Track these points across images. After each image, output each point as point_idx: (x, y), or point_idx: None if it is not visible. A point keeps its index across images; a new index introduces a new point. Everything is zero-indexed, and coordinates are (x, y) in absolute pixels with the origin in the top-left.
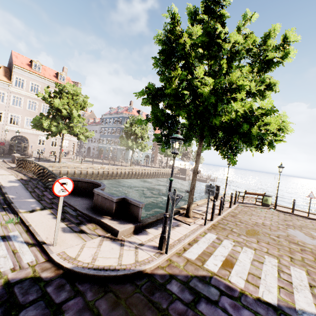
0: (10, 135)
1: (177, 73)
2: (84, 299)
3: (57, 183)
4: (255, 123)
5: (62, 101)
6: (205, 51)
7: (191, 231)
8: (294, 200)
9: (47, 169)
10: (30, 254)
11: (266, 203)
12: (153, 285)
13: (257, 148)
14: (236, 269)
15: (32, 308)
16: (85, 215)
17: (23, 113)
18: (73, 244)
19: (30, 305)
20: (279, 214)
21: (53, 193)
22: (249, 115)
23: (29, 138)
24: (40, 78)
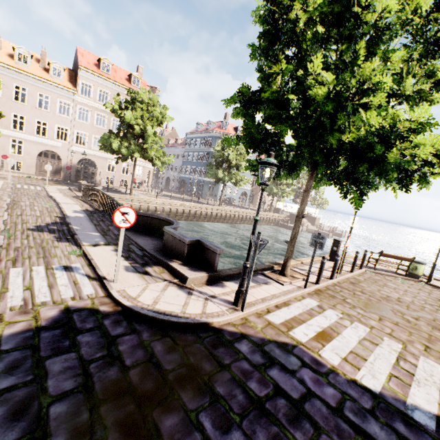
0: (76, 157)
1: (279, 68)
2: (140, 337)
3: (117, 212)
4: (396, 145)
5: (134, 114)
6: (333, 29)
7: (283, 292)
8: None
9: (113, 199)
10: (91, 287)
11: (415, 272)
12: (219, 340)
13: (401, 186)
14: (333, 344)
15: (88, 334)
16: (152, 256)
17: (91, 130)
18: (135, 284)
19: (87, 332)
20: (432, 291)
21: (119, 228)
22: (386, 132)
23: (98, 162)
24: (109, 82)
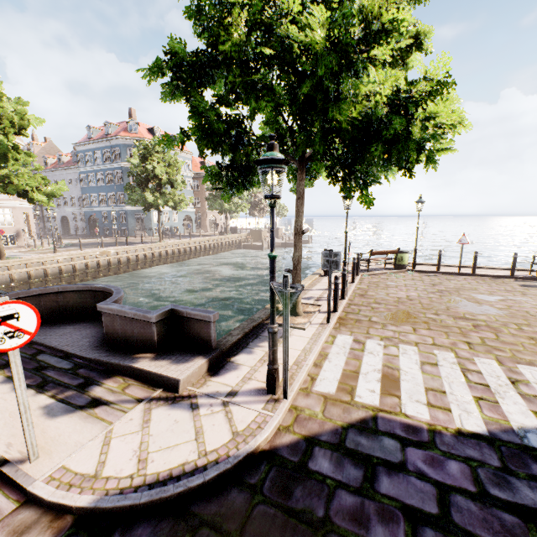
0: None
1: None
2: None
3: None
4: (412, 116)
5: None
6: None
7: (310, 340)
8: (439, 252)
9: None
10: None
11: (402, 263)
12: (284, 473)
13: (405, 171)
14: (405, 388)
15: None
16: (94, 362)
17: None
18: (83, 439)
19: None
20: (422, 277)
21: None
22: (404, 98)
23: None
24: None
